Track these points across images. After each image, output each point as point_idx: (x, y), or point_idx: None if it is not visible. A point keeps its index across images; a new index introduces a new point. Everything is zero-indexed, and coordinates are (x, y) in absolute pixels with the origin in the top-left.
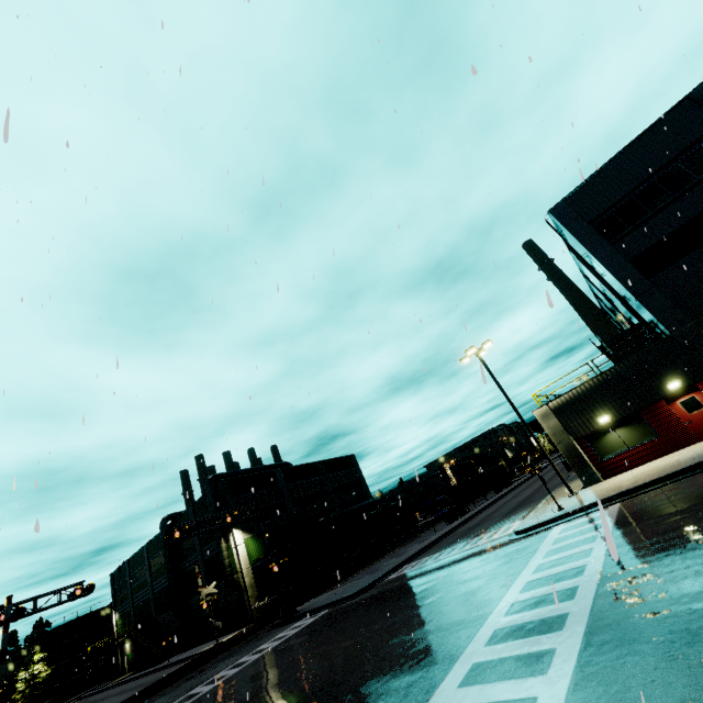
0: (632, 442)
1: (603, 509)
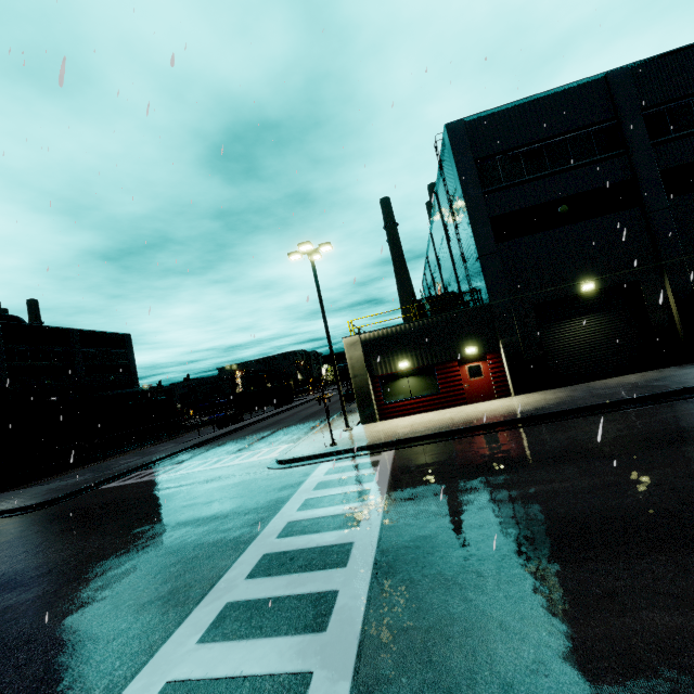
0: (417, 392)
1: (377, 453)
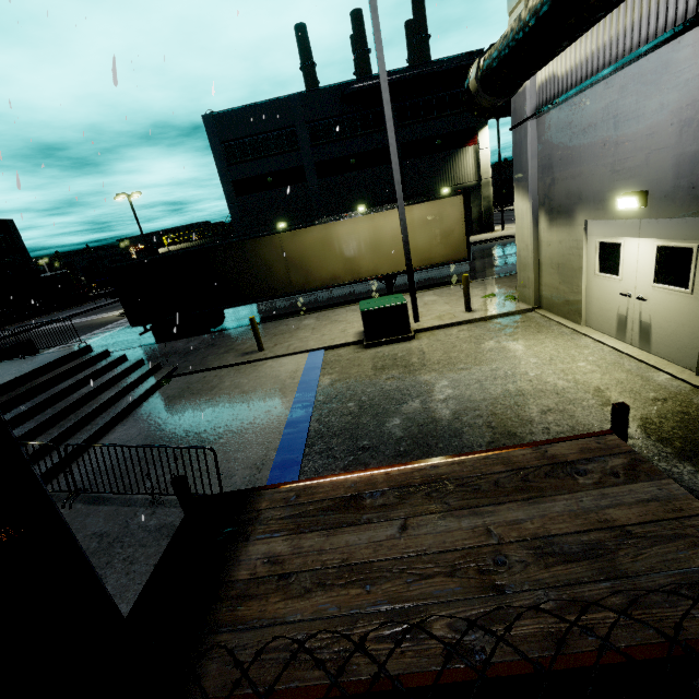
0: None
1: None
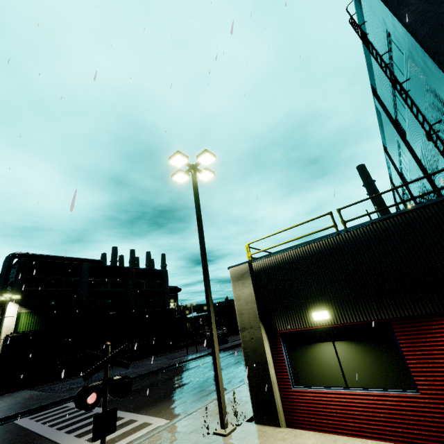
0: (357, 377)
1: None
